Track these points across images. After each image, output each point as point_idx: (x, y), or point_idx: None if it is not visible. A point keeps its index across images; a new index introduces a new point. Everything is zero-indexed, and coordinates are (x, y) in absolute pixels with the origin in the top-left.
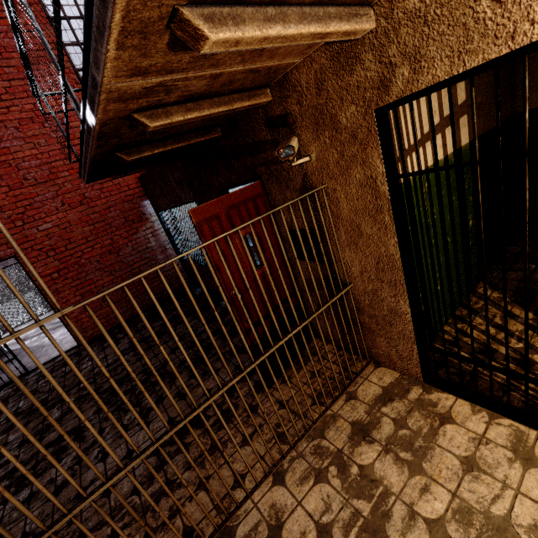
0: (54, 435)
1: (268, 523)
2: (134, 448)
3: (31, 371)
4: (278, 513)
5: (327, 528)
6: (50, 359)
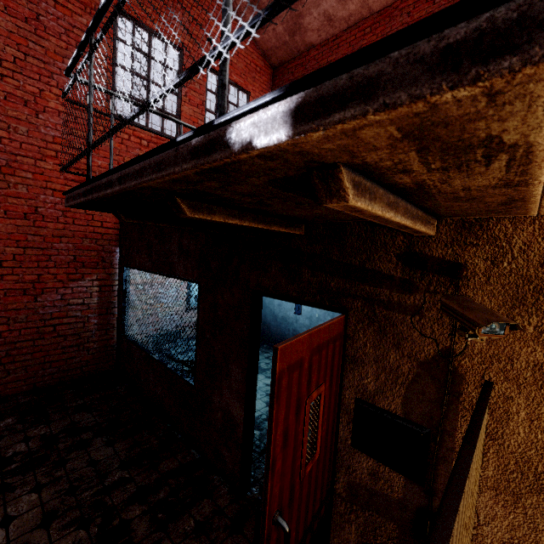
0: None
1: None
2: None
3: None
4: None
5: None
6: None
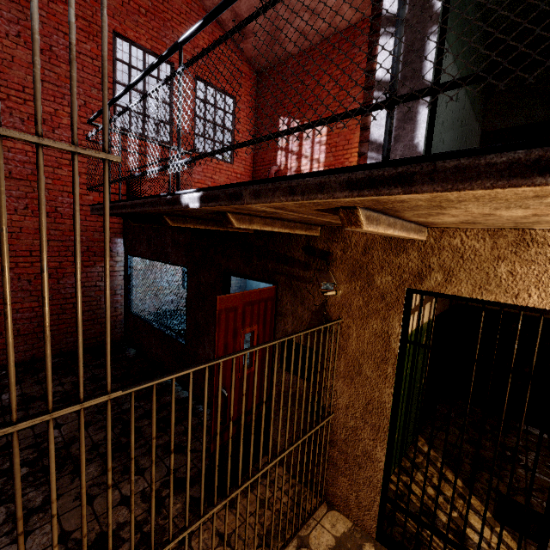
0: None
1: None
2: None
3: None
4: None
5: None
6: None
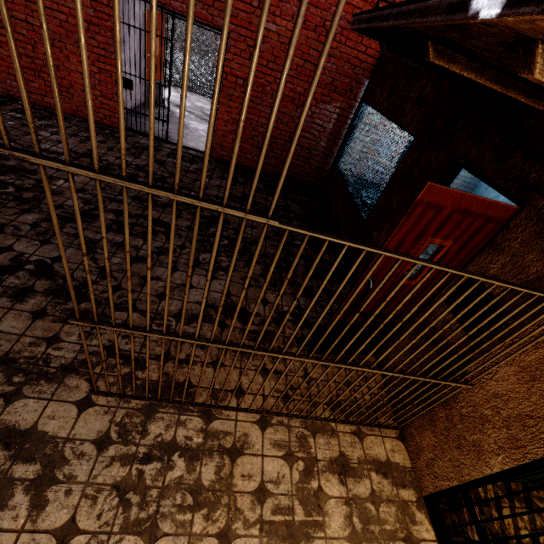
0: (155, 214)
1: (235, 441)
2: (212, 336)
3: (169, 142)
4: (245, 444)
5: (266, 493)
6: (186, 146)
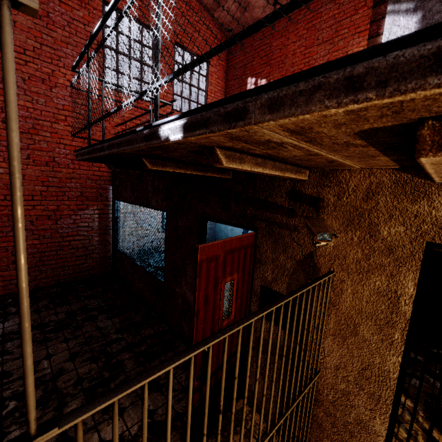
0: None
1: None
2: None
3: None
4: None
5: None
6: None
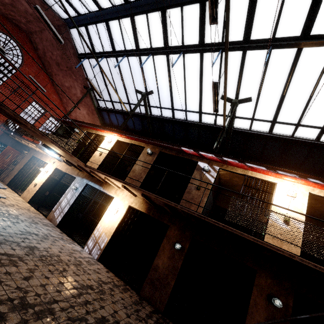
0: None
1: None
2: None
3: None
4: None
5: None
6: None
